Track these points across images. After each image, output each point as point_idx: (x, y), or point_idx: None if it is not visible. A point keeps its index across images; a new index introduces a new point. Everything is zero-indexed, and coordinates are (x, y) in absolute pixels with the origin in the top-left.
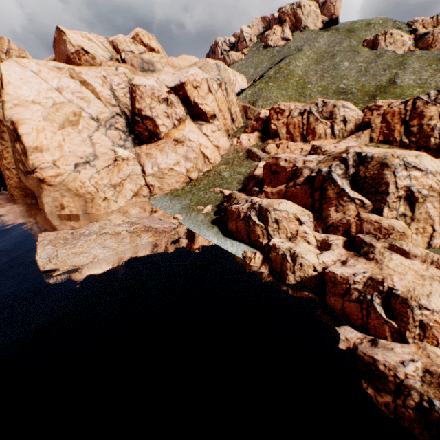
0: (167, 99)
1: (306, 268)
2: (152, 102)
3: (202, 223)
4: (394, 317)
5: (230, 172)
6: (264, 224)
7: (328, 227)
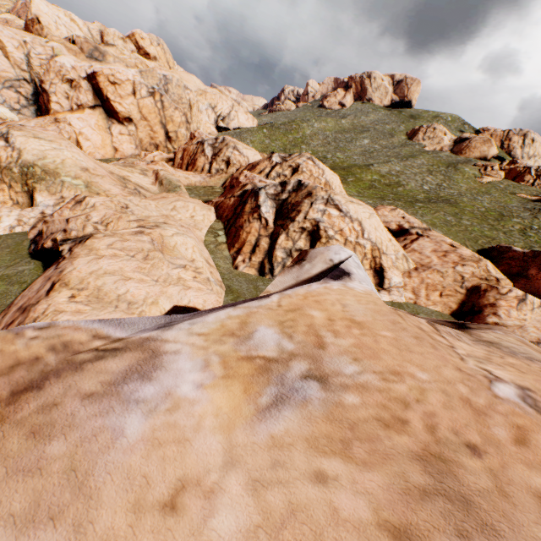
0: (72, 81)
1: None
2: (55, 79)
3: None
4: None
5: None
6: None
7: None
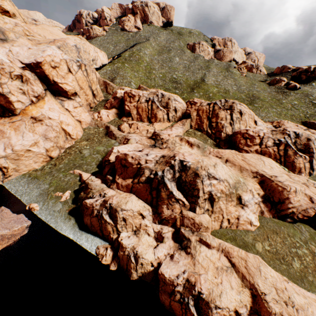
0: (21, 76)
1: (146, 265)
2: (2, 78)
3: (59, 213)
4: (201, 314)
5: (90, 150)
6: (114, 222)
7: (162, 220)
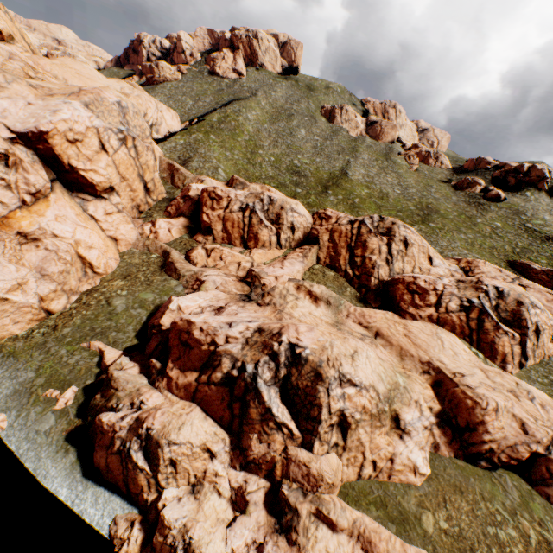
0: (5, 156)
1: None
2: None
3: (47, 438)
4: None
5: (128, 298)
6: (152, 469)
7: (249, 462)
